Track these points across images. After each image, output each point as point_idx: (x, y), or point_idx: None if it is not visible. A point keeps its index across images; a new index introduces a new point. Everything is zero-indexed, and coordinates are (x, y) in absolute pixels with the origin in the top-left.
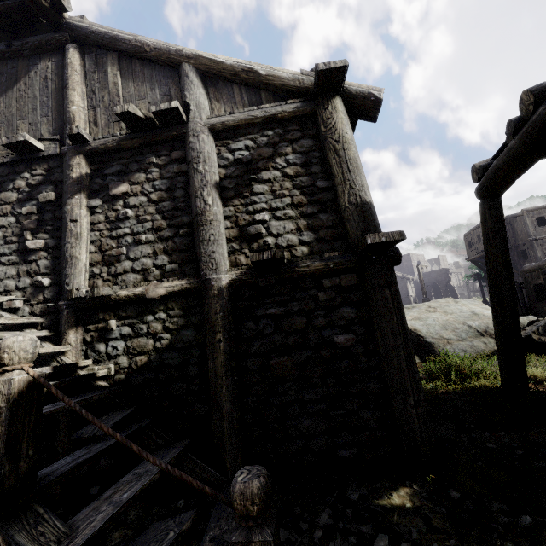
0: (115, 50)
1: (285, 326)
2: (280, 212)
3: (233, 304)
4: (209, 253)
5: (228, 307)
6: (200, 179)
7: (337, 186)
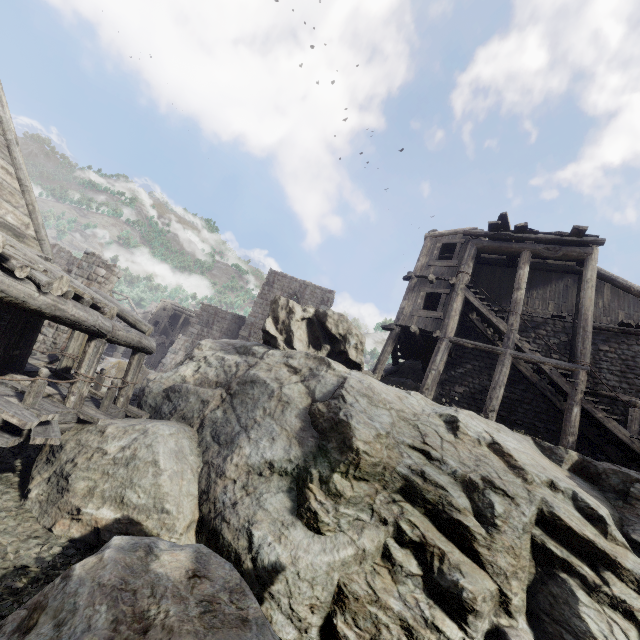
0: (609, 283)
1: None
2: None
3: None
4: None
5: None
6: None
7: None
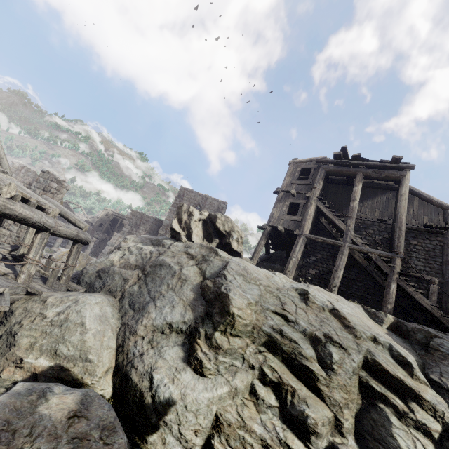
0: (418, 197)
1: None
2: None
3: None
4: None
5: None
6: None
7: None
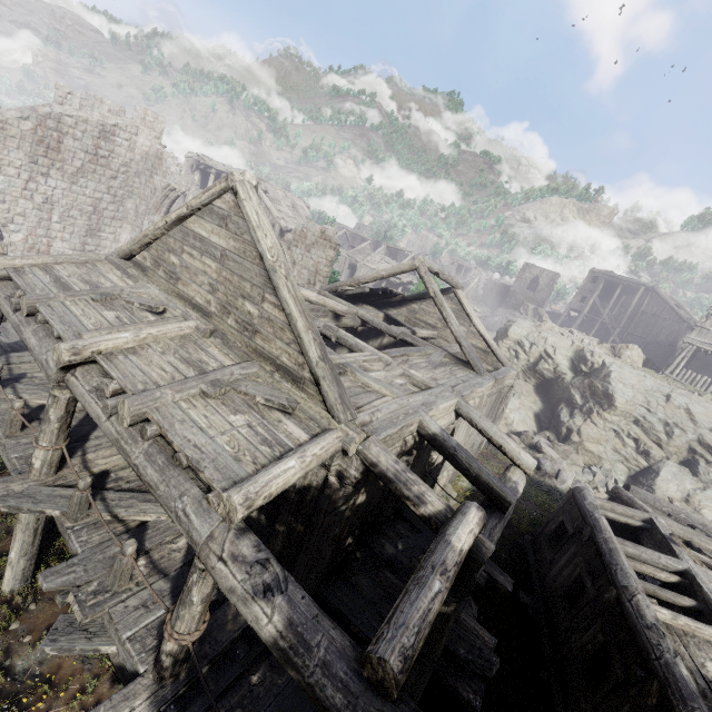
0: (658, 296)
1: (653, 348)
2: (664, 335)
3: (648, 343)
4: (649, 335)
5: (647, 343)
6: (655, 325)
7: (675, 336)
